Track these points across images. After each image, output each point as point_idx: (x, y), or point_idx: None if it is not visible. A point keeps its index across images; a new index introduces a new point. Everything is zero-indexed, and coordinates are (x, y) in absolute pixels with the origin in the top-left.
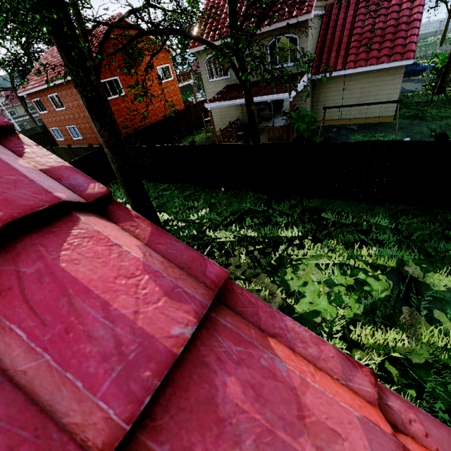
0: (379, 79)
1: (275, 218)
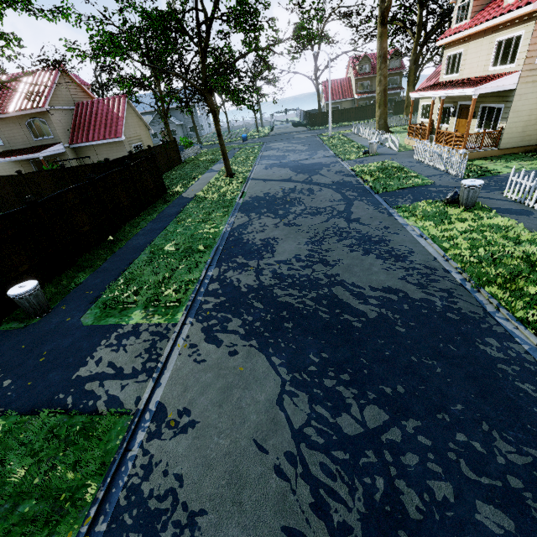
0: (114, 149)
1: None
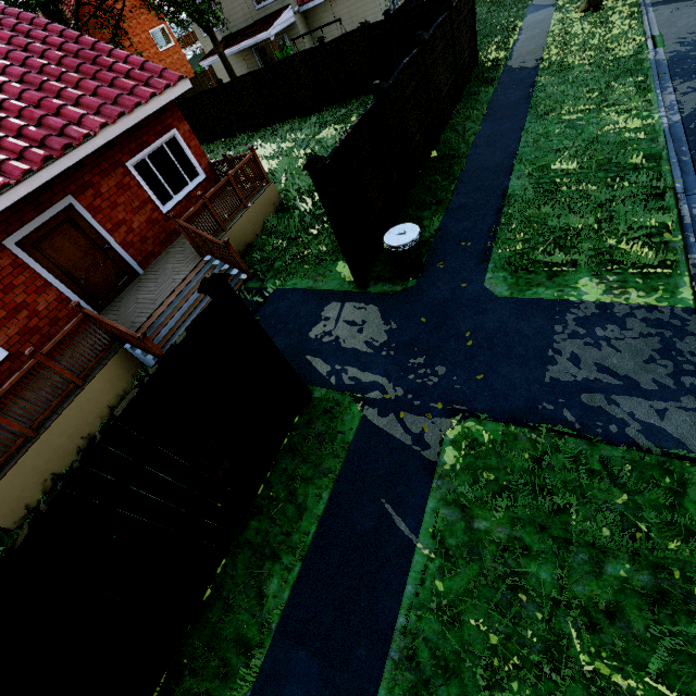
0: None
1: (253, 142)
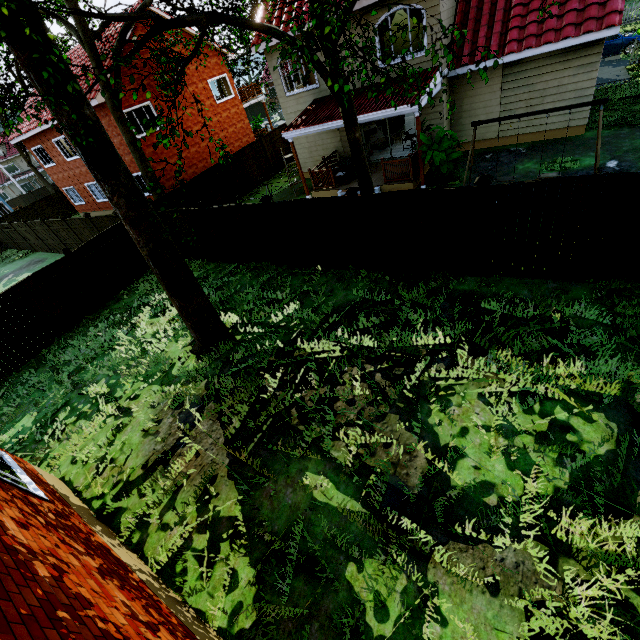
0: (560, 67)
1: (406, 314)
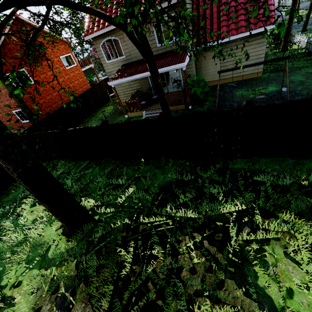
0: (248, 44)
1: (208, 189)
